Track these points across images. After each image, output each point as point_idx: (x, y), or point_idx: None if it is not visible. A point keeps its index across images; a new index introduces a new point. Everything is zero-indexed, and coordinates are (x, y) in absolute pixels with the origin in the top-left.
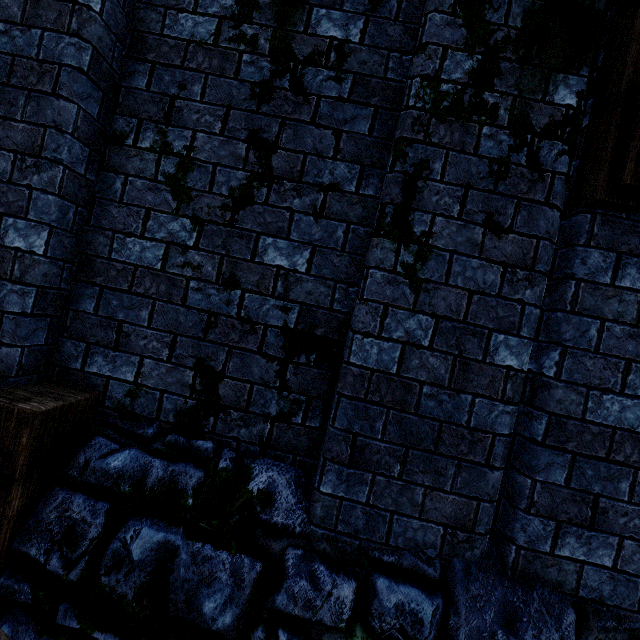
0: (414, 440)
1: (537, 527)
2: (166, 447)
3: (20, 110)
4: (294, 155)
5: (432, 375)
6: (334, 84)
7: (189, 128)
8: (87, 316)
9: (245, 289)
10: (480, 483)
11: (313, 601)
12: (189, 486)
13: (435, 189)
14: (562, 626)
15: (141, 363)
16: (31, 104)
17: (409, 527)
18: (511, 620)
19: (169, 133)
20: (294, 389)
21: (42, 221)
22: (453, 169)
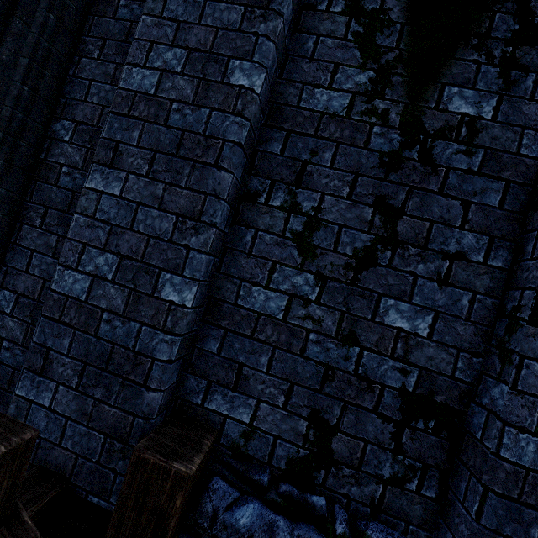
0: None
1: None
2: (282, 499)
3: (185, 178)
4: (420, 222)
5: None
6: (464, 157)
7: (318, 191)
8: (210, 355)
9: (364, 347)
10: None
11: None
12: None
13: None
14: None
15: (257, 406)
16: (195, 173)
17: None
18: None
19: (299, 194)
20: (409, 454)
21: (194, 277)
22: None
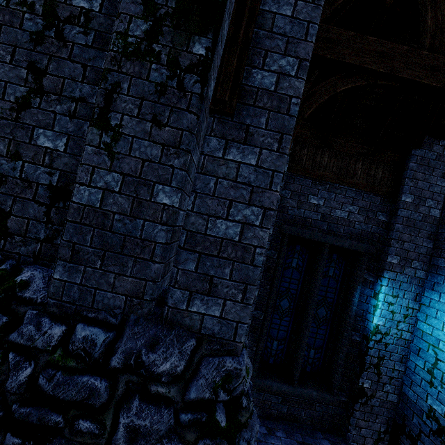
0: (109, 246)
1: (179, 295)
2: None
3: None
4: (57, 79)
5: (120, 208)
6: (83, 36)
7: None
8: None
9: (25, 161)
10: (147, 271)
11: (34, 336)
12: None
13: (124, 99)
14: (183, 347)
15: None
16: None
17: (105, 297)
18: (154, 344)
19: None
20: (55, 223)
21: None
22: (135, 88)
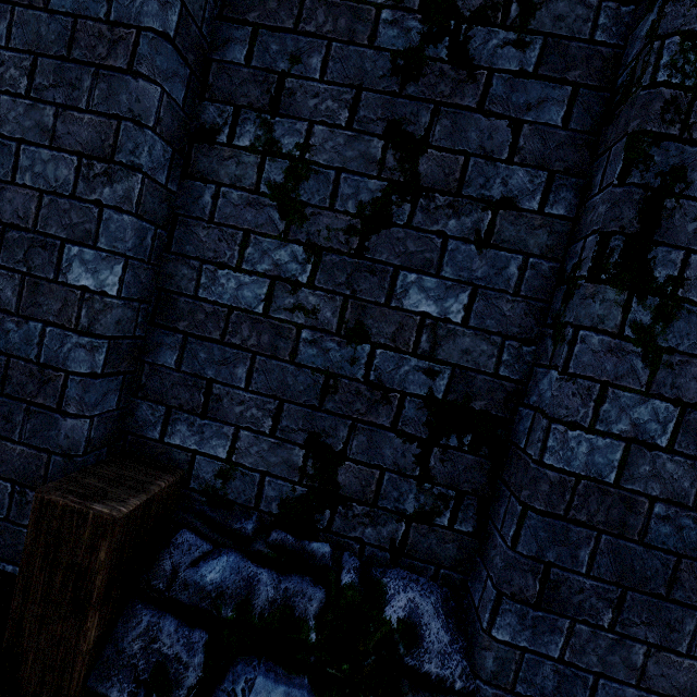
0: (636, 579)
1: None
2: (271, 550)
3: (85, 95)
4: (451, 157)
5: (669, 489)
6: (514, 51)
7: (303, 118)
8: (167, 372)
9: (376, 343)
10: None
11: None
12: (309, 613)
13: (693, 212)
14: None
15: (236, 436)
16: (99, 86)
17: (621, 696)
18: None
19: (276, 126)
20: (440, 480)
21: (115, 250)
22: None
